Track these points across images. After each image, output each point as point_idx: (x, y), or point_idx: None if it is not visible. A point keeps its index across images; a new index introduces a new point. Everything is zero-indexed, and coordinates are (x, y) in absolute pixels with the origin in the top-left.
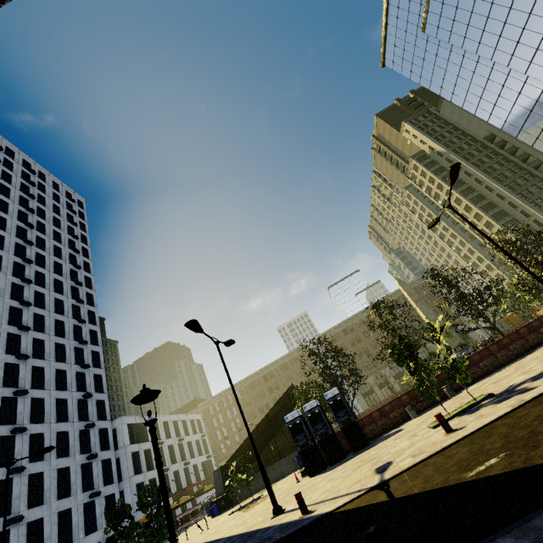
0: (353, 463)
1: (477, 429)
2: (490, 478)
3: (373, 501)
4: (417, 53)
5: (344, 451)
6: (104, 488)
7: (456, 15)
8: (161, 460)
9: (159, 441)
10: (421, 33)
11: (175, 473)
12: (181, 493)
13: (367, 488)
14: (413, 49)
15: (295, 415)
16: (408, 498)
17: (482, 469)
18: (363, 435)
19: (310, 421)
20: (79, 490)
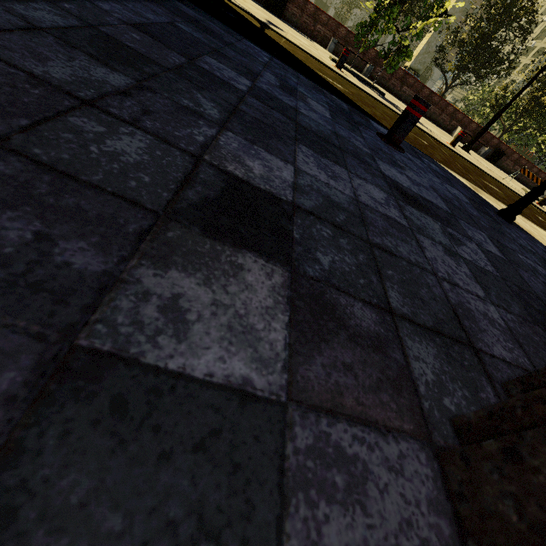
0: (255, 5)
1: (352, 83)
2: (328, 82)
3: (248, 18)
4: None
5: None
6: None
7: None
8: None
9: None
10: None
11: None
12: None
13: (251, 13)
14: None
15: None
16: (272, 39)
17: (329, 80)
18: (284, 6)
19: None
20: None
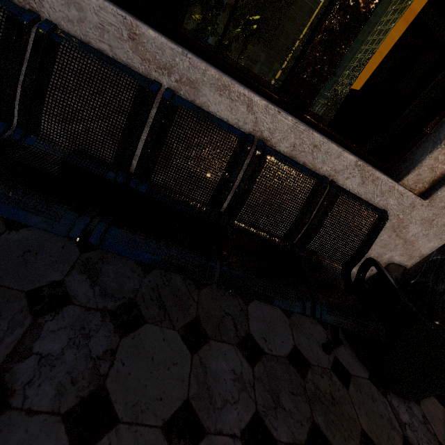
0: None
1: None
2: None
3: None
4: None
5: None
6: None
7: None
8: None
9: None
10: None
11: None
12: None
13: None
14: None
15: None
16: None
17: None
18: None
19: None
20: None
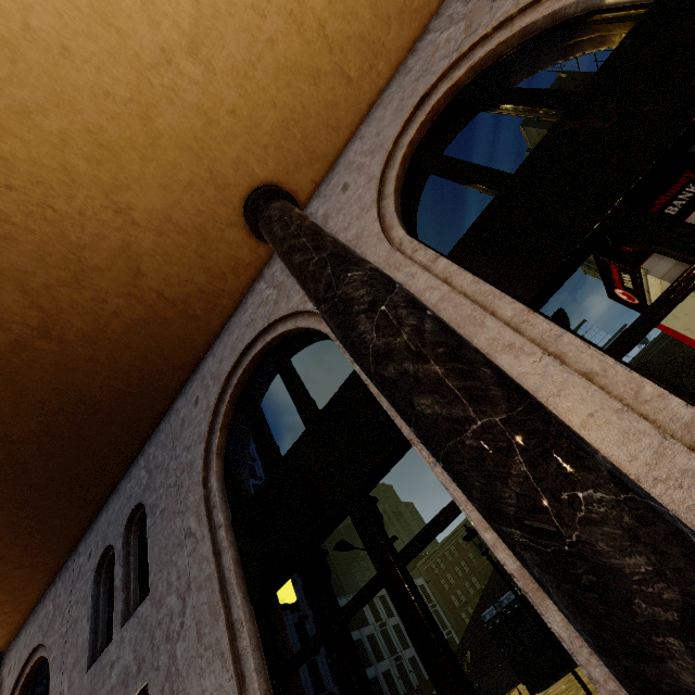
0: (558, 687)
1: None
2: None
3: None
4: None
5: (569, 656)
6: (336, 688)
7: None
8: (390, 646)
9: (381, 623)
10: None
11: (411, 660)
12: (426, 686)
13: None
14: None
15: (493, 612)
16: None
17: None
18: None
19: (512, 619)
20: (311, 693)
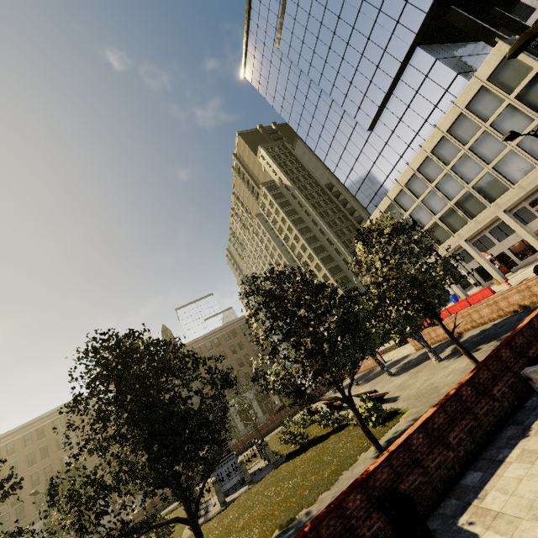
0: None
1: None
2: None
3: None
4: (273, 72)
5: None
6: None
7: (305, 37)
8: None
9: None
10: (276, 50)
11: None
12: None
13: None
14: (269, 66)
15: None
16: None
17: None
18: None
19: None
20: None
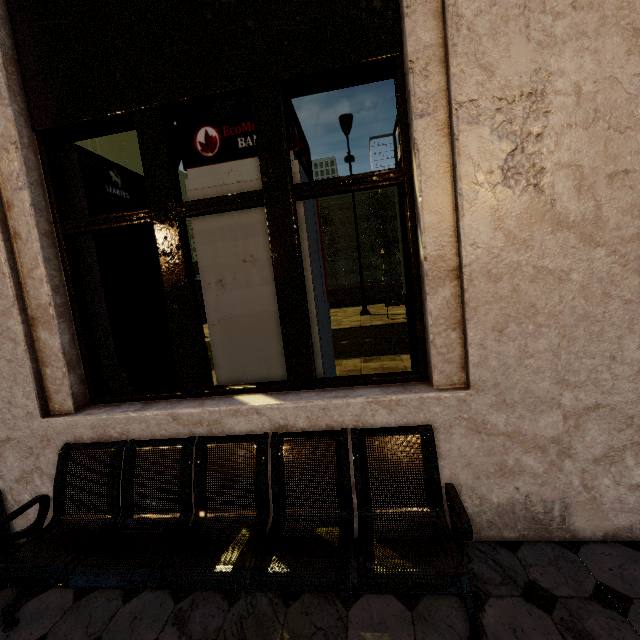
0: None
1: None
2: None
3: None
4: None
5: None
6: None
7: None
8: None
9: None
10: None
11: None
12: None
13: None
14: None
15: None
16: None
17: None
18: None
19: None
20: None
